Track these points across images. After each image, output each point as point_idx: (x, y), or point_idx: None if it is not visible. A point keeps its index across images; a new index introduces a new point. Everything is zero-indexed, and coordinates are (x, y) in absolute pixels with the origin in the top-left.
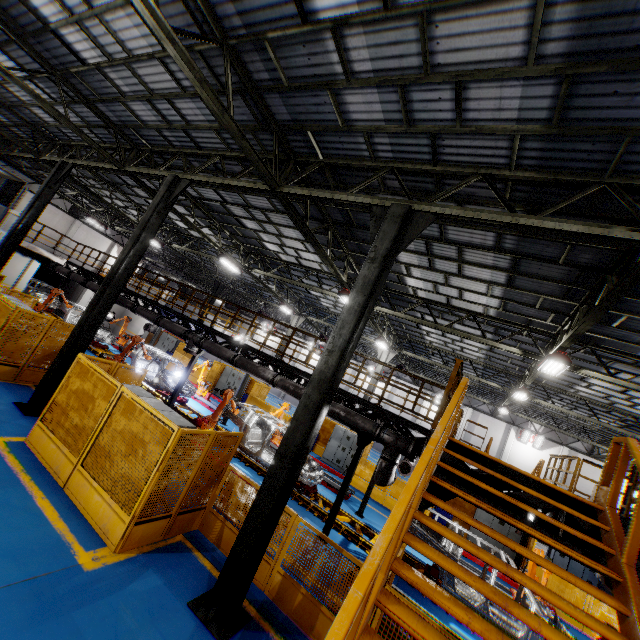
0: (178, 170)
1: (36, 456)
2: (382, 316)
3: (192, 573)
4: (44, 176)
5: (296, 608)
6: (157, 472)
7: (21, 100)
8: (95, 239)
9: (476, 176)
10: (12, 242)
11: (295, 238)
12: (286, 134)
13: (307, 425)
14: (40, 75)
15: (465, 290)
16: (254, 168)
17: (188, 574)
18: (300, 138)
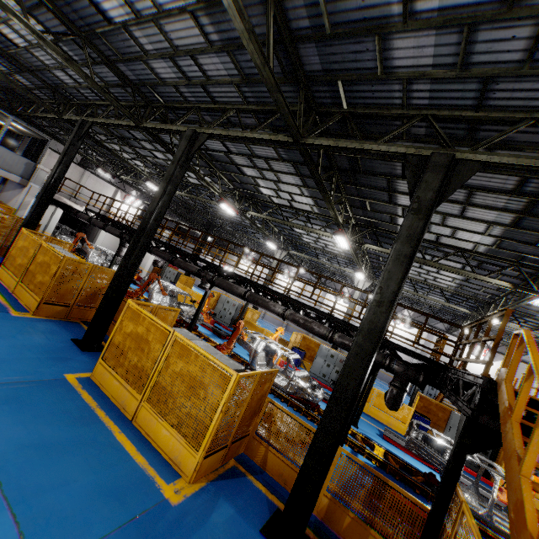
0: (188, 124)
1: (102, 391)
2: (362, 250)
3: (253, 498)
4: (58, 133)
5: (345, 528)
6: (220, 413)
7: (44, 64)
8: (102, 187)
9: (527, 121)
10: (46, 195)
11: (292, 184)
12: (311, 85)
13: (361, 372)
14: (65, 38)
15: (461, 229)
16: (272, 120)
17: (250, 499)
18: (326, 88)
